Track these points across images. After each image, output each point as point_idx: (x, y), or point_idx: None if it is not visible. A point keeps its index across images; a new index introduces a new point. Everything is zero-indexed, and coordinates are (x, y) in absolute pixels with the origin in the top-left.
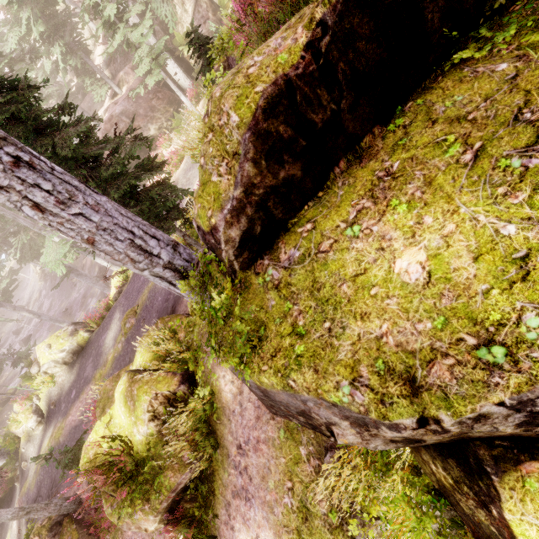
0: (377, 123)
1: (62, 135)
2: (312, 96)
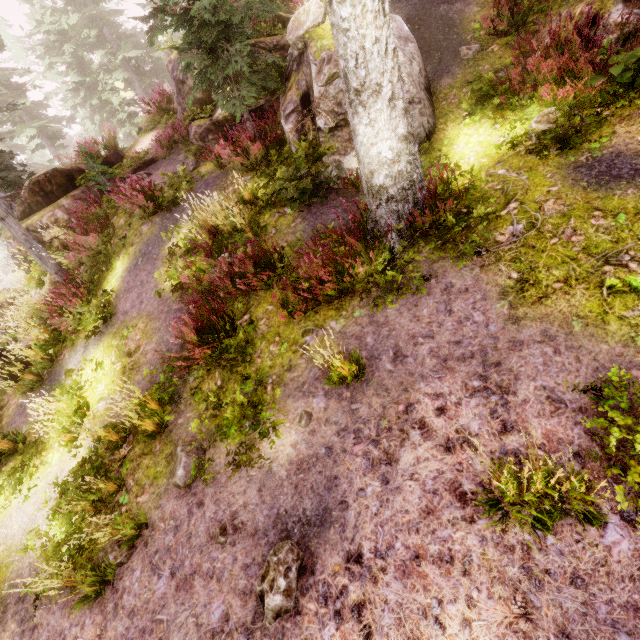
0: (64, 195)
1: (12, 173)
2: (45, 184)
